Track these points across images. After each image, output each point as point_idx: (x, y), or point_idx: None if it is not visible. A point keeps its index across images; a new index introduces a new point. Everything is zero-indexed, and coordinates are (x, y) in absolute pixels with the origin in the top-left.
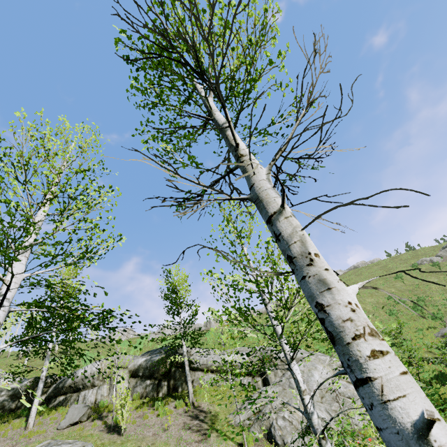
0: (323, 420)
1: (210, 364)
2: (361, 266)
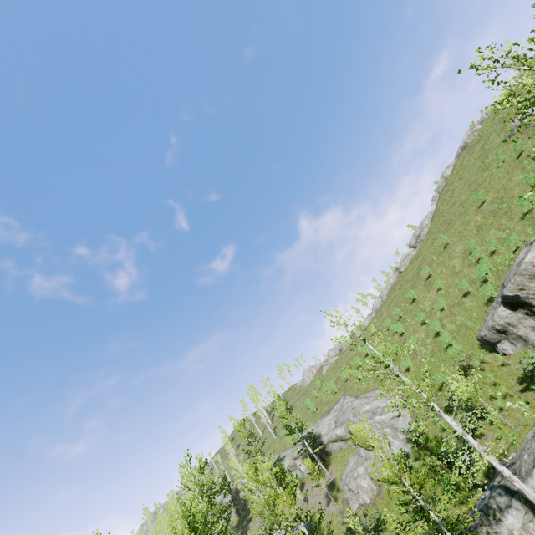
0: (363, 487)
1: (332, 439)
2: (469, 140)
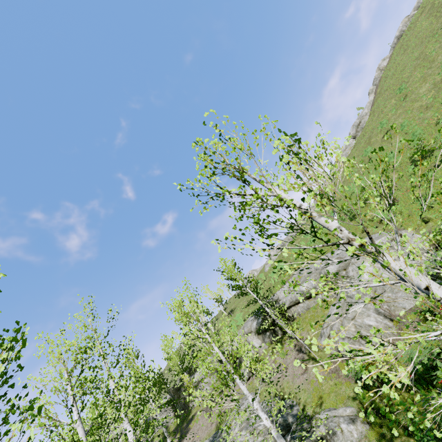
0: (370, 326)
1: (295, 300)
2: (406, 28)
